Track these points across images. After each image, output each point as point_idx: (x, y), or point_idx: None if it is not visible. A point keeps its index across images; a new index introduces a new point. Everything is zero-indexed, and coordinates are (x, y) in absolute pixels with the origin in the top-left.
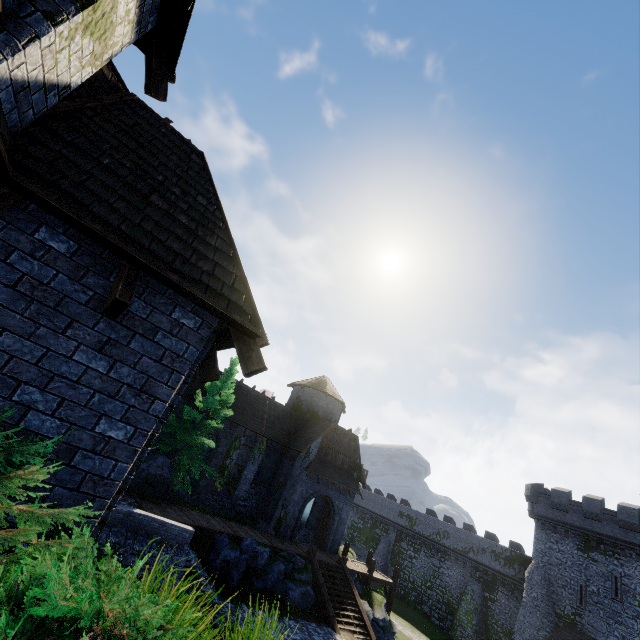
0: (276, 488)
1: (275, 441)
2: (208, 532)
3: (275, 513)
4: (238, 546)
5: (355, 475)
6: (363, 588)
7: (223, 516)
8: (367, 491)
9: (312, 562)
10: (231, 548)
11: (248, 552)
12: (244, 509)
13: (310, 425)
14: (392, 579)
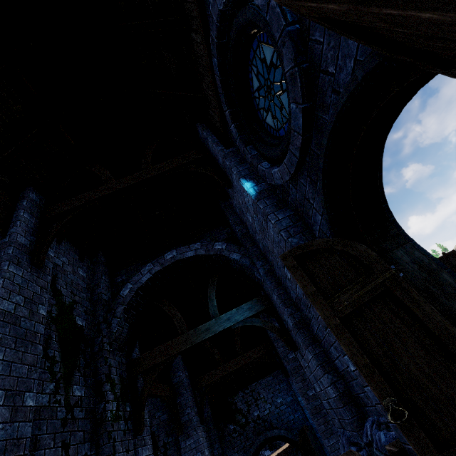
0: None
1: None
2: None
3: None
4: None
5: None
6: None
7: None
8: None
9: None
10: None
11: None
12: None
13: None
14: None
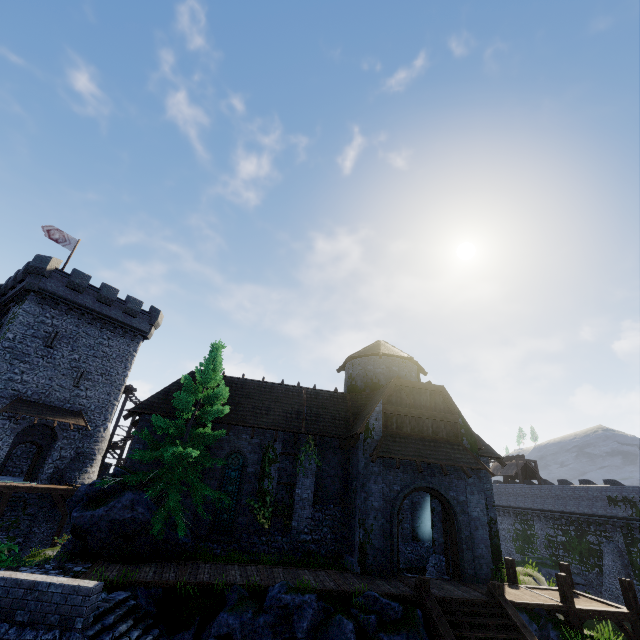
0: (352, 501)
1: (324, 435)
2: (209, 590)
3: (355, 538)
4: (257, 603)
5: (465, 443)
6: (564, 637)
7: (274, 563)
8: (545, 486)
9: (425, 605)
10: (230, 609)
11: (270, 610)
12: (315, 546)
13: (371, 400)
14: (626, 606)
